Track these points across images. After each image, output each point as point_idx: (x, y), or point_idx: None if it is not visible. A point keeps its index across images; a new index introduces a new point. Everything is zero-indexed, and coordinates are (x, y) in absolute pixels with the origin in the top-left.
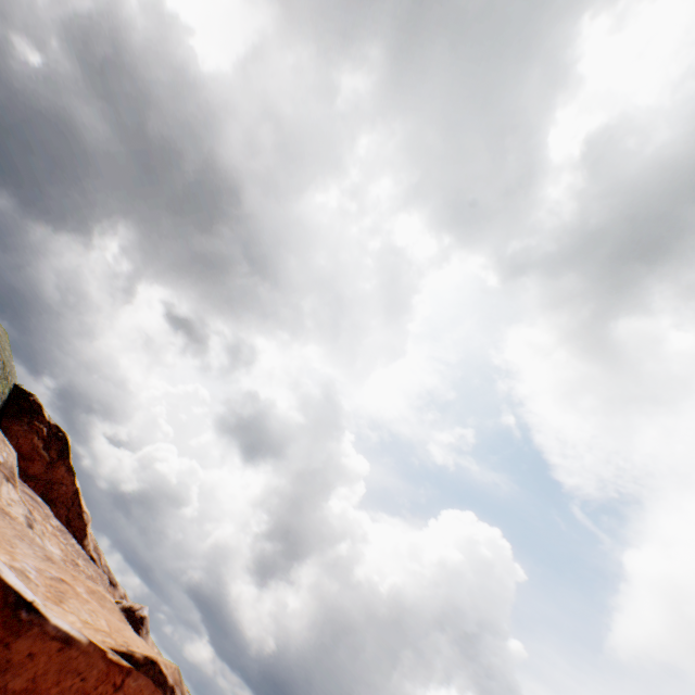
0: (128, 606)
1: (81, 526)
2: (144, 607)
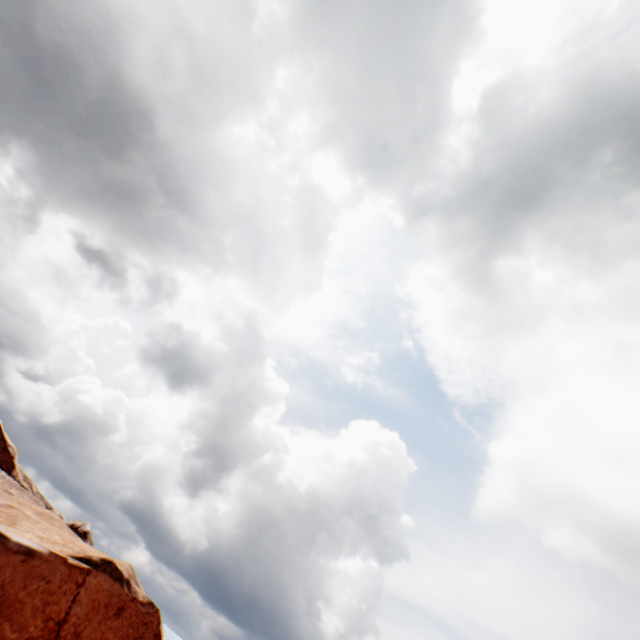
0: (70, 524)
1: (8, 459)
2: (87, 523)
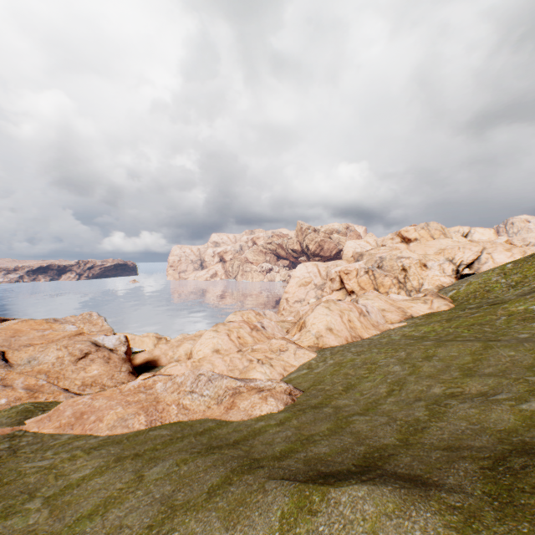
0: None
1: None
2: None
